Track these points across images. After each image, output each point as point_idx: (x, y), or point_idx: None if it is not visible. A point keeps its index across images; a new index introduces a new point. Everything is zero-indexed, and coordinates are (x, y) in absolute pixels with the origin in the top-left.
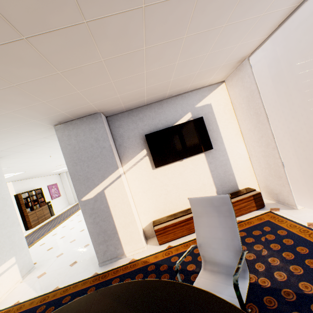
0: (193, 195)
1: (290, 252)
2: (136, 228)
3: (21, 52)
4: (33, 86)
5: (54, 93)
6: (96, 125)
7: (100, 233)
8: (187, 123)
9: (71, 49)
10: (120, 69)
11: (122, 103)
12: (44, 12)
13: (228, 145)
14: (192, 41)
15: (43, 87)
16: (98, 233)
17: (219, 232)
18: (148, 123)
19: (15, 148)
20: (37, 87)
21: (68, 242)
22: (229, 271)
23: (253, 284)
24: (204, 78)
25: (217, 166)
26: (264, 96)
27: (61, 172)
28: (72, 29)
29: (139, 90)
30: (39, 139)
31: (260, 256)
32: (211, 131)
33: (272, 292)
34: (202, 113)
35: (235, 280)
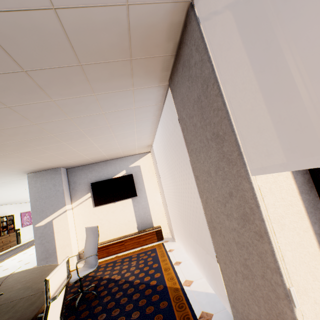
0: (120, 228)
1: (144, 264)
2: (71, 249)
3: (10, 155)
4: (14, 162)
5: (26, 163)
6: (56, 175)
7: (44, 251)
8: (121, 177)
9: (34, 153)
10: (64, 154)
11: (75, 163)
12: (21, 148)
13: (149, 194)
14: (102, 145)
15: (20, 162)
16: (42, 251)
17: (92, 245)
18: (95, 175)
19: None
20: (17, 162)
21: (23, 264)
22: (91, 265)
23: (112, 279)
24: (131, 152)
25: (140, 208)
26: (160, 168)
27: None
28: (33, 149)
29: (84, 158)
30: (16, 179)
31: (130, 266)
32: (138, 183)
33: (117, 281)
34: (133, 171)
35: (77, 262)
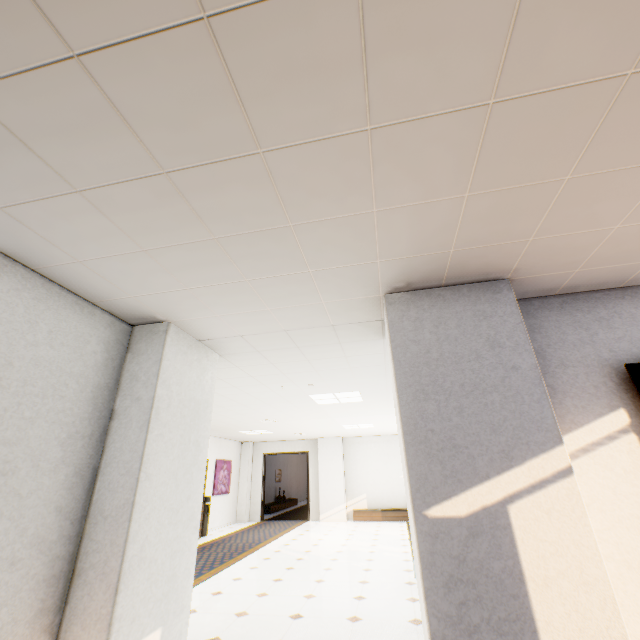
0: None
1: None
2: None
3: None
4: (516, 120)
5: (519, 165)
6: (493, 307)
7: None
8: None
9: None
10: None
11: (584, 261)
12: None
13: None
14: None
15: (526, 134)
16: None
17: None
18: (630, 335)
19: (263, 339)
20: (517, 129)
21: None
22: None
23: None
24: None
25: None
26: None
27: (246, 440)
28: None
29: None
30: (322, 325)
31: None
32: None
33: None
34: None
35: None
